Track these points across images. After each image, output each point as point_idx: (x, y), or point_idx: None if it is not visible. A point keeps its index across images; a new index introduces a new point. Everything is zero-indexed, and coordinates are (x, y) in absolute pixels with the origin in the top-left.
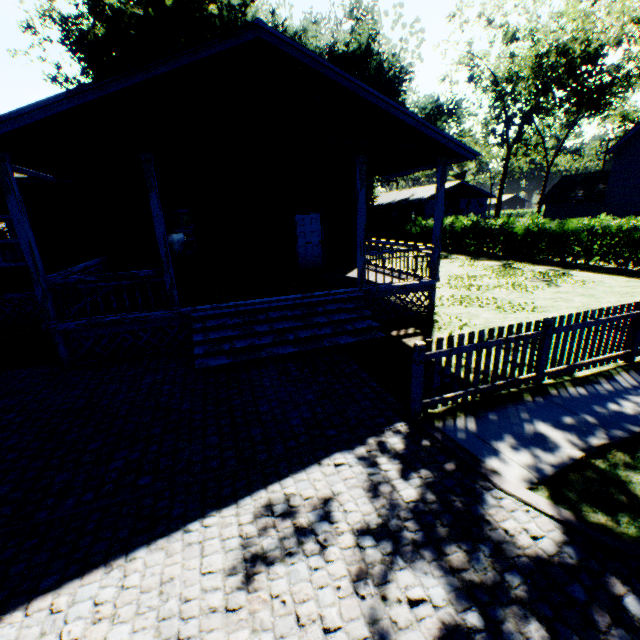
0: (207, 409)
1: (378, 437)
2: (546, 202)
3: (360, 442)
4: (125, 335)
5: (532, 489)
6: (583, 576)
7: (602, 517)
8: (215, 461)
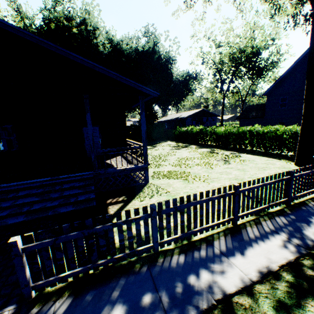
0: None
1: None
2: (239, 118)
3: None
4: None
5: None
6: None
7: None
8: None
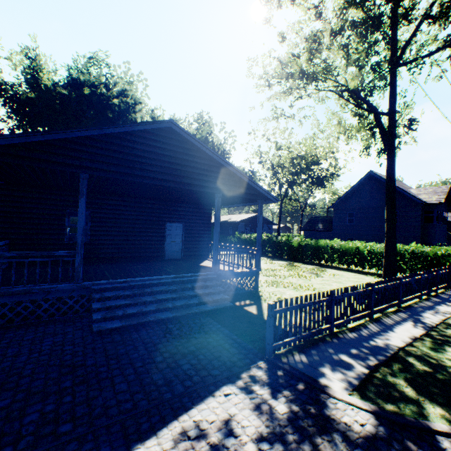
0: (110, 362)
1: (248, 372)
2: (304, 230)
3: (237, 377)
4: (27, 304)
5: (351, 394)
6: (394, 443)
7: (391, 406)
8: (128, 403)
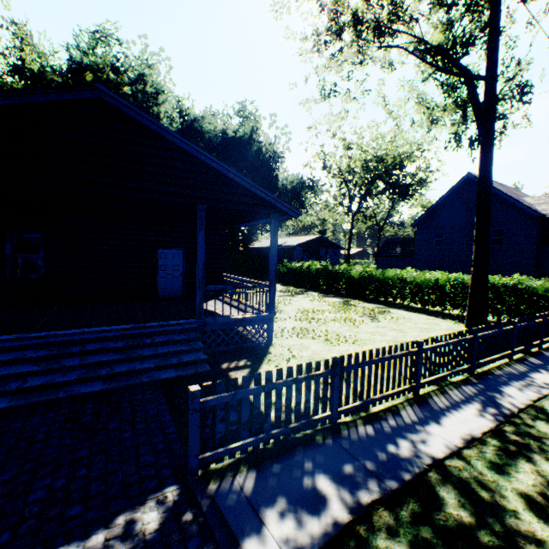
0: None
1: (134, 512)
2: (378, 255)
3: (105, 524)
4: None
5: None
6: None
7: None
8: None
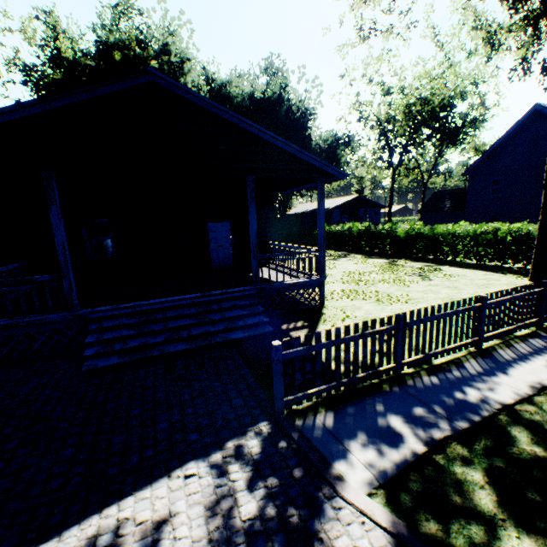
0: (78, 415)
1: (239, 439)
2: (423, 211)
3: (219, 446)
4: (20, 338)
5: (372, 495)
6: None
7: (434, 526)
8: (59, 480)
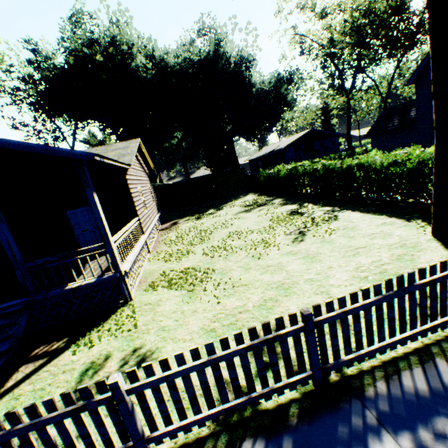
0: None
1: None
2: (370, 135)
3: None
4: None
5: None
6: None
7: None
8: None
